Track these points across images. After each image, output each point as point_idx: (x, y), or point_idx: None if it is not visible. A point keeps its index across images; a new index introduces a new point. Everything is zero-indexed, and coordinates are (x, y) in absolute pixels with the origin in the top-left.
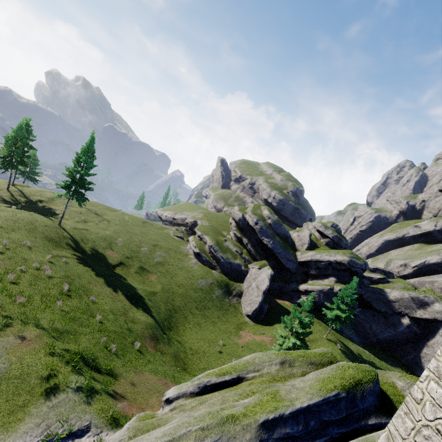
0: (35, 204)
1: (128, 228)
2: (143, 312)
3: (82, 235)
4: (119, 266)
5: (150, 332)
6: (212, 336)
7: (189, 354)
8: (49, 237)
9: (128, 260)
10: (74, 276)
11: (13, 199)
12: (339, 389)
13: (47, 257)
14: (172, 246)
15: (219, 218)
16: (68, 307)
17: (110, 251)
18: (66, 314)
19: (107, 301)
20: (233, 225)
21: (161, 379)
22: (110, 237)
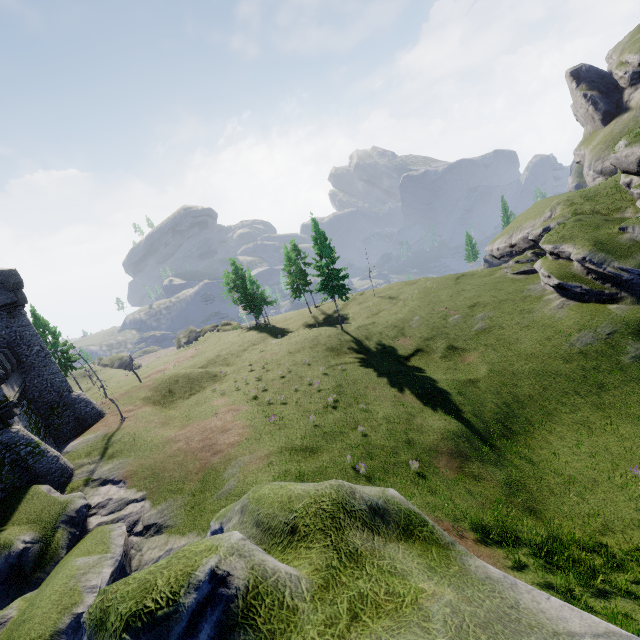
0: (331, 317)
1: (429, 298)
2: (443, 415)
3: (366, 332)
4: (415, 355)
5: (451, 445)
6: (624, 447)
7: (552, 484)
8: (330, 347)
9: (427, 342)
10: (348, 384)
11: (315, 321)
12: (88, 614)
13: (320, 370)
14: (506, 294)
15: (603, 191)
16: (327, 421)
17: (401, 339)
18: (318, 429)
19: (384, 407)
20: (632, 186)
21: (440, 521)
22: (402, 321)
